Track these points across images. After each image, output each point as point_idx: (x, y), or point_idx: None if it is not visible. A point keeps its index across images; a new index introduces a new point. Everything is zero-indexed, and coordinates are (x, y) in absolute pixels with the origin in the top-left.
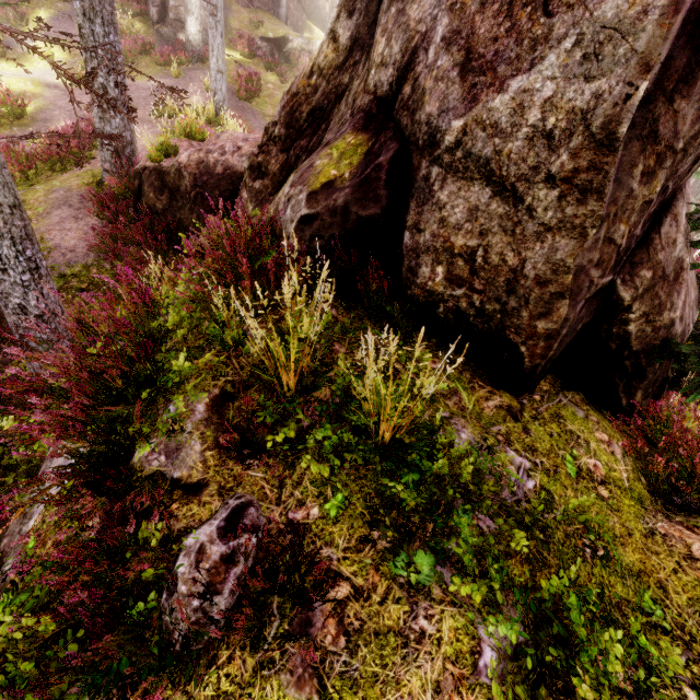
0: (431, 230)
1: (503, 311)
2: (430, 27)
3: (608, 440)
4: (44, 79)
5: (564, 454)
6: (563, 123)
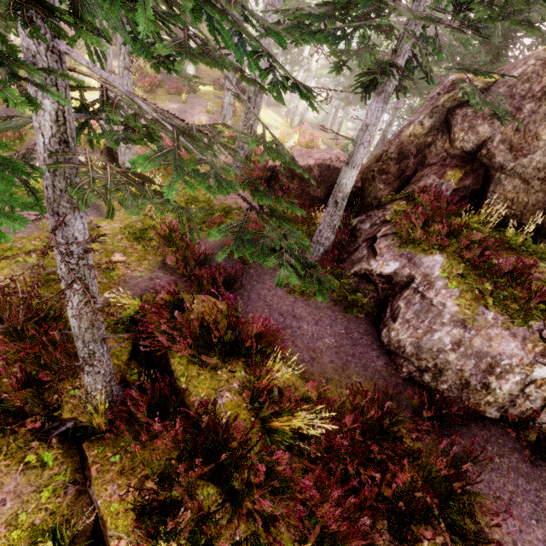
0: (499, 192)
1: (521, 214)
2: (492, 136)
3: None
4: None
5: None
6: (542, 166)
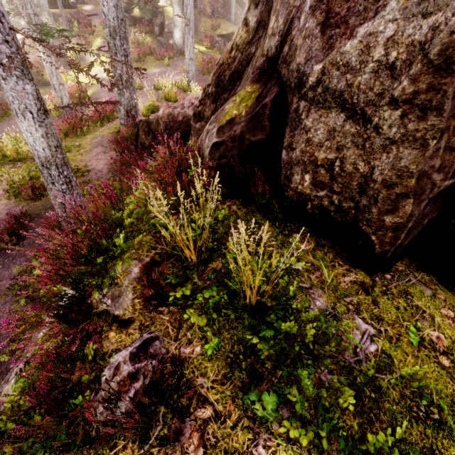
0: (300, 148)
1: (356, 207)
2: (302, 1)
3: (454, 316)
4: (97, 76)
5: (408, 325)
6: (404, 55)
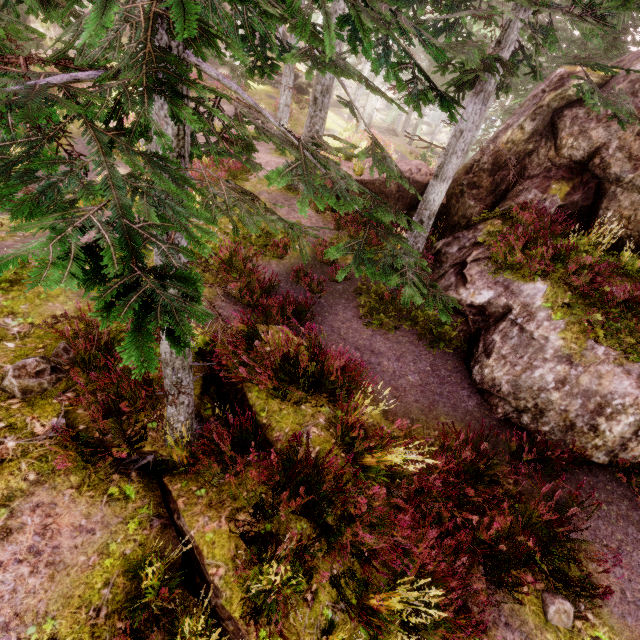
0: (614, 209)
1: (639, 235)
2: (608, 142)
3: None
4: None
5: None
6: None
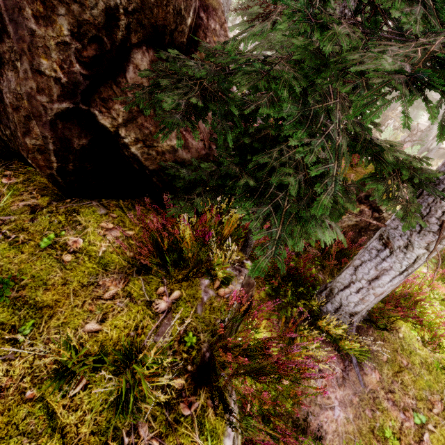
0: None
1: (12, 134)
2: None
3: (111, 228)
4: None
5: (50, 233)
6: None
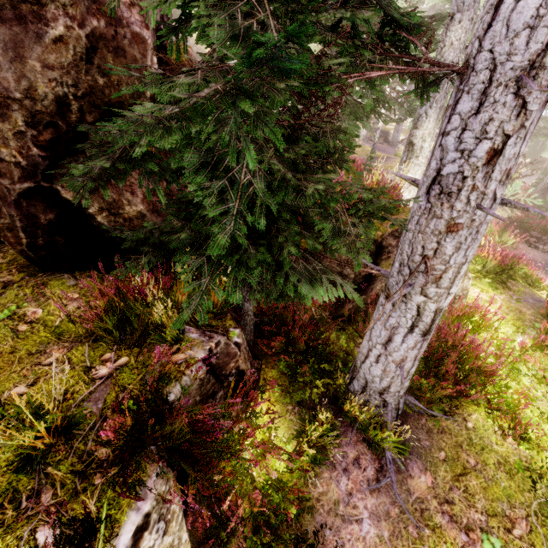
0: None
1: None
2: None
3: (76, 298)
4: None
5: (12, 305)
6: None
